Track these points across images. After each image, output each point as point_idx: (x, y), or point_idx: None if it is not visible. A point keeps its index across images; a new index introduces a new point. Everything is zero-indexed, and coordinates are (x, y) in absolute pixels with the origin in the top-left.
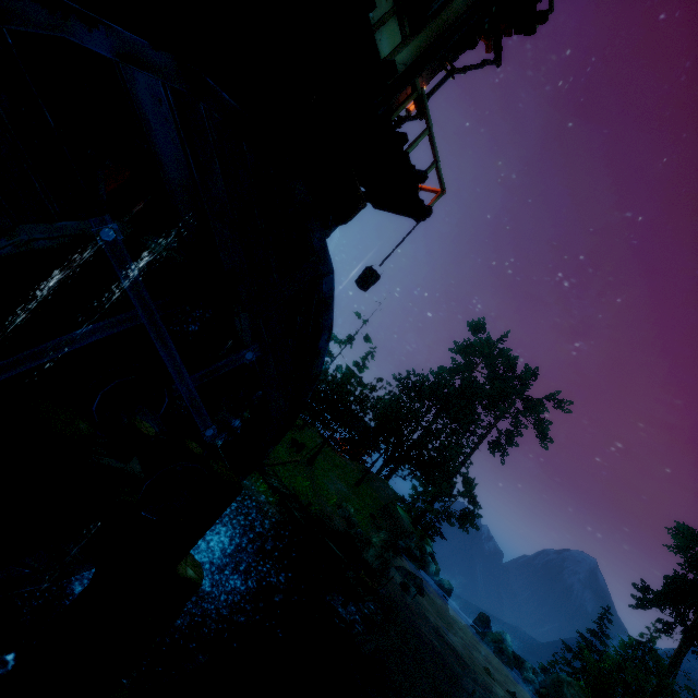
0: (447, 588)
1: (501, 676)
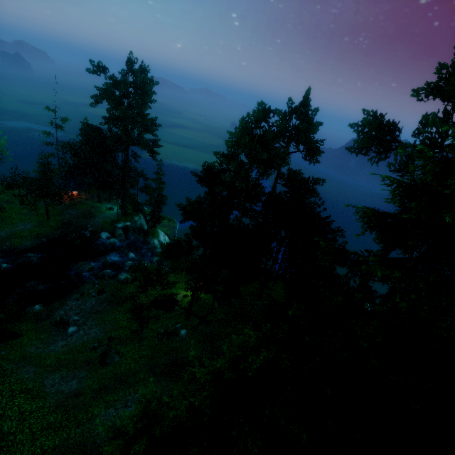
0: (107, 243)
1: (81, 276)
